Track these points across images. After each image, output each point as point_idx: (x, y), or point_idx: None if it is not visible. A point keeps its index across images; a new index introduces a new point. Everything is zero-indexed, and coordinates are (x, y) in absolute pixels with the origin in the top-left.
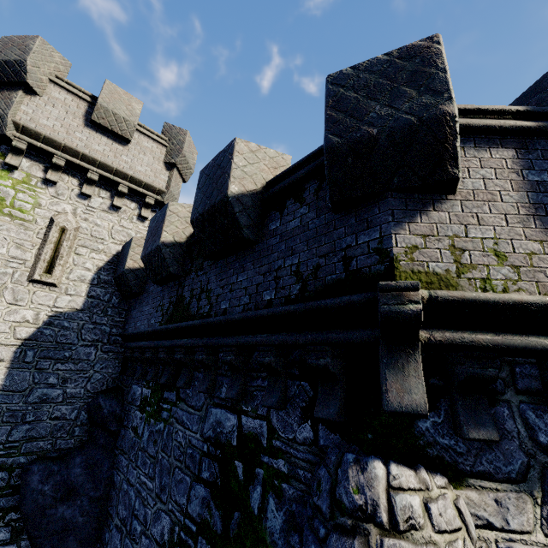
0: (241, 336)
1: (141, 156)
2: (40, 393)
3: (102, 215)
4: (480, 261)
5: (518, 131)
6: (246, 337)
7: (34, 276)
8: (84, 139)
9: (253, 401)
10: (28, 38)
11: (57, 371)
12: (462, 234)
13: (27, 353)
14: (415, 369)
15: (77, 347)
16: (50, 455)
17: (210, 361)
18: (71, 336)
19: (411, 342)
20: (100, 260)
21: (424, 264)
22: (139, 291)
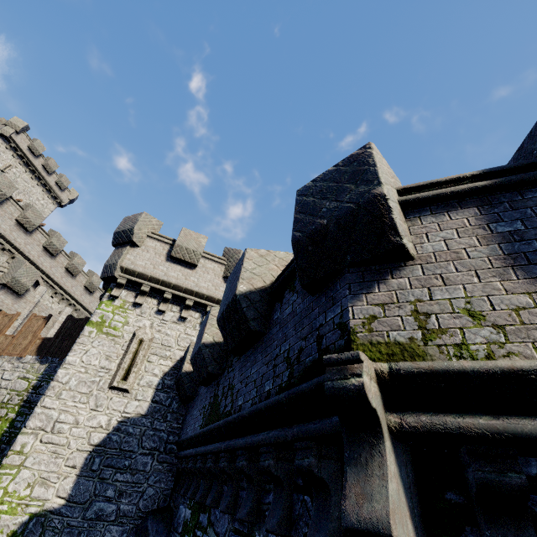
0: (250, 436)
1: (205, 275)
2: (97, 507)
3: (172, 326)
4: (451, 324)
5: (474, 191)
6: (252, 436)
7: (113, 383)
8: (164, 269)
9: (264, 524)
10: (138, 214)
11: (116, 482)
12: (426, 297)
13: (95, 460)
14: (380, 466)
15: (136, 455)
16: None
17: (232, 470)
18: (133, 442)
19: (372, 429)
20: (166, 366)
21: (383, 333)
22: (193, 394)
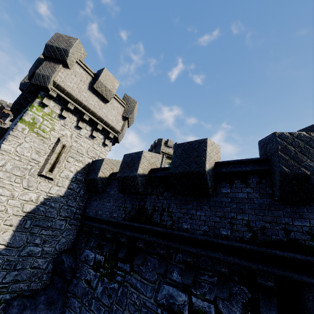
0: (199, 249)
1: (112, 110)
2: (29, 249)
3: (85, 140)
4: None
5: None
6: (205, 251)
7: (42, 173)
8: (86, 96)
9: (201, 288)
10: (72, 38)
11: (41, 235)
12: None
13: (27, 221)
14: None
15: (56, 220)
16: (25, 294)
17: (166, 254)
18: (54, 212)
19: None
20: (79, 167)
21: None
22: (102, 191)
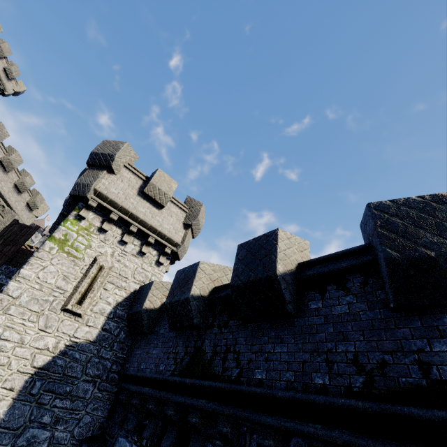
0: (283, 418)
1: (169, 217)
2: (31, 434)
3: (131, 258)
4: None
5: None
6: (291, 422)
7: (68, 306)
8: (135, 203)
9: None
10: (120, 142)
11: (54, 407)
12: None
13: (36, 383)
14: None
15: (79, 381)
16: None
17: (233, 436)
18: (77, 368)
19: None
20: (120, 296)
21: None
22: (149, 331)
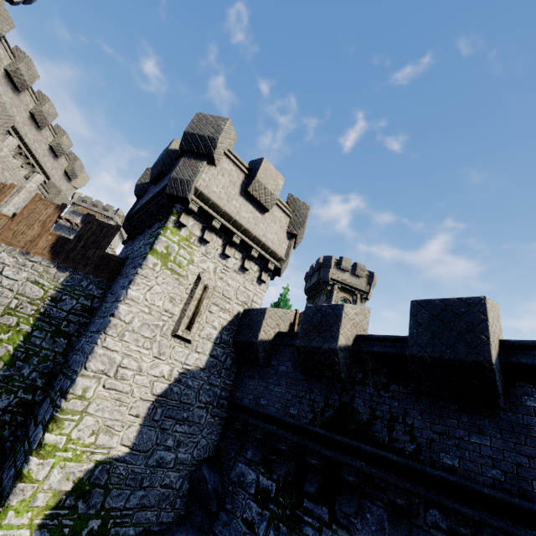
0: (486, 513)
1: (272, 224)
2: (158, 455)
3: (233, 275)
4: None
5: None
6: (500, 521)
7: (178, 332)
8: (237, 206)
9: None
10: (220, 118)
11: (175, 432)
12: None
13: (157, 410)
14: None
15: (194, 408)
16: (152, 529)
17: (406, 507)
18: (191, 395)
19: None
20: (224, 319)
21: None
22: (265, 364)
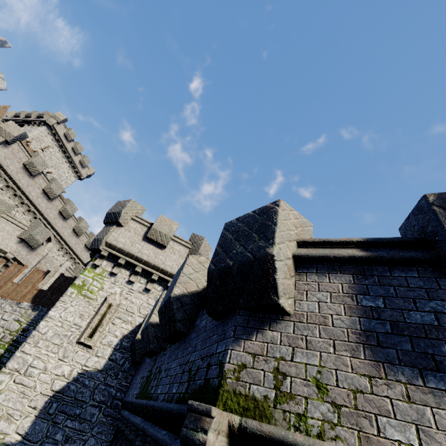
0: (156, 428)
1: (172, 255)
2: None
3: (137, 295)
4: (300, 391)
5: (352, 260)
6: (156, 430)
7: (81, 339)
8: (140, 247)
9: None
10: (127, 201)
11: (66, 427)
12: (289, 356)
13: (53, 404)
14: None
15: (87, 405)
16: None
17: None
18: (86, 393)
19: None
20: (126, 329)
21: (246, 385)
22: (141, 359)
